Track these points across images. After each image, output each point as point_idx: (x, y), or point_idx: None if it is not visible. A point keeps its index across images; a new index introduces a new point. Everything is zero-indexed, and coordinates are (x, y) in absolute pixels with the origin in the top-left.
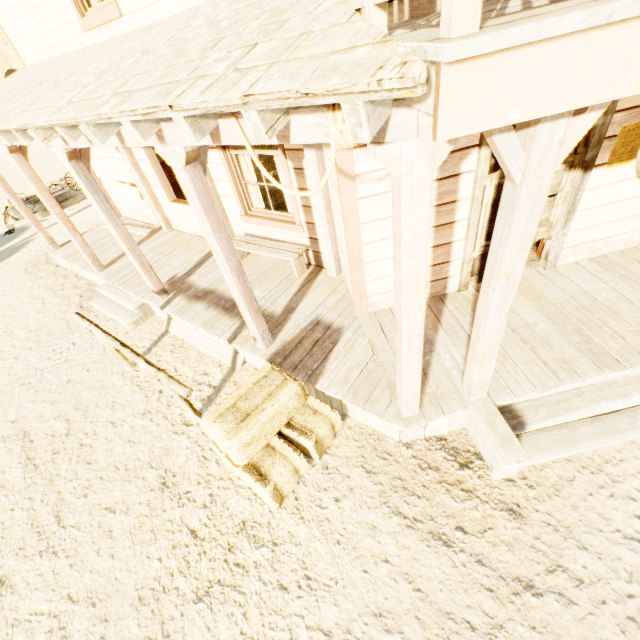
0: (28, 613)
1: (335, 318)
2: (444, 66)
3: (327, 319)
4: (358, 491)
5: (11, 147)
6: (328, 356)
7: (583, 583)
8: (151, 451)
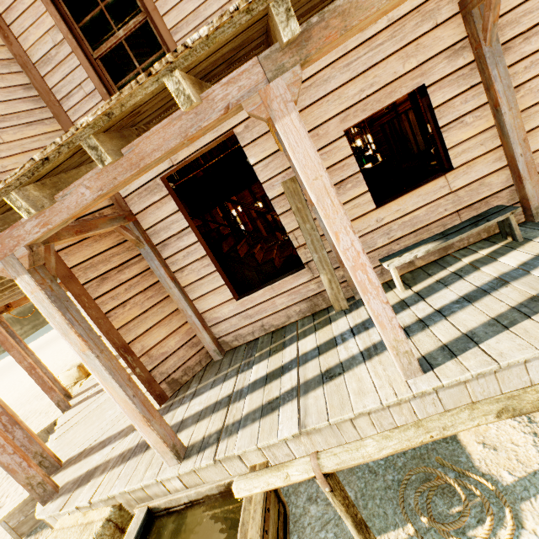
0: None
1: None
2: None
3: None
4: None
5: None
6: None
7: None
8: None
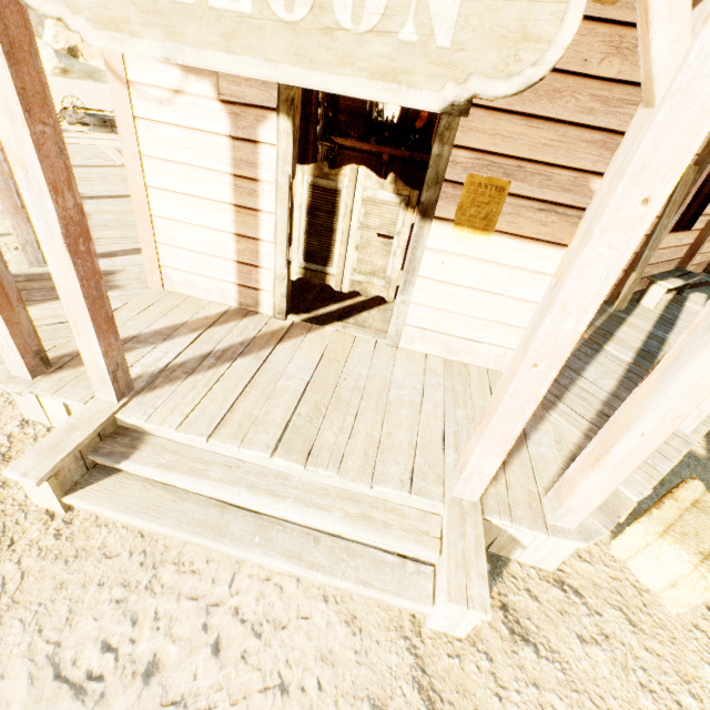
0: None
1: (131, 278)
2: None
3: (123, 276)
4: None
5: None
6: None
7: None
8: None
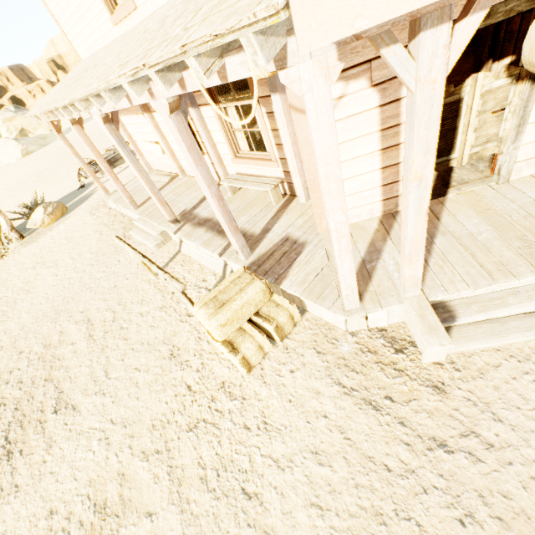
0: (88, 428)
1: (301, 235)
2: None
3: (294, 236)
4: (309, 366)
5: (72, 120)
6: (292, 264)
7: (493, 447)
8: (165, 333)
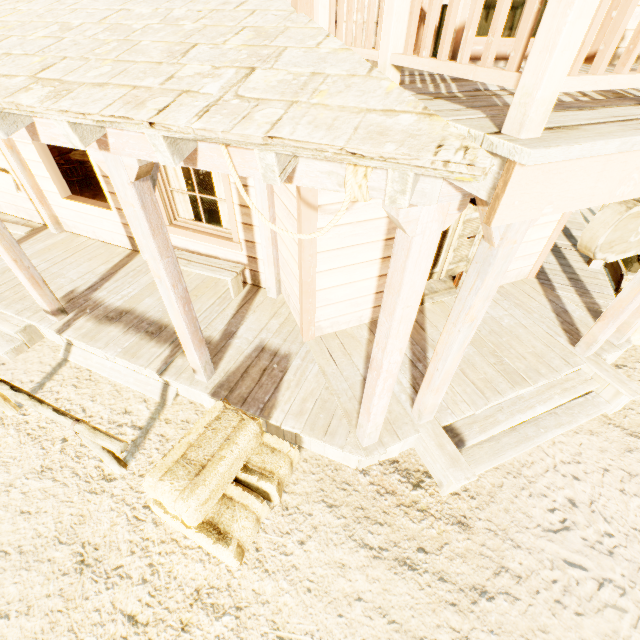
0: None
1: (281, 343)
2: (518, 165)
3: (273, 345)
4: (322, 529)
5: None
6: (279, 386)
7: (521, 578)
8: (58, 521)
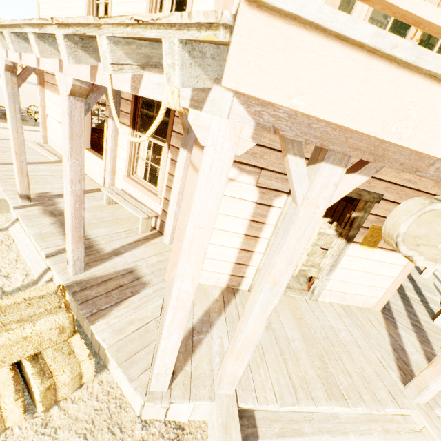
0: None
1: (148, 273)
2: (244, 4)
3: (141, 271)
4: None
5: None
6: (121, 302)
7: None
8: None
